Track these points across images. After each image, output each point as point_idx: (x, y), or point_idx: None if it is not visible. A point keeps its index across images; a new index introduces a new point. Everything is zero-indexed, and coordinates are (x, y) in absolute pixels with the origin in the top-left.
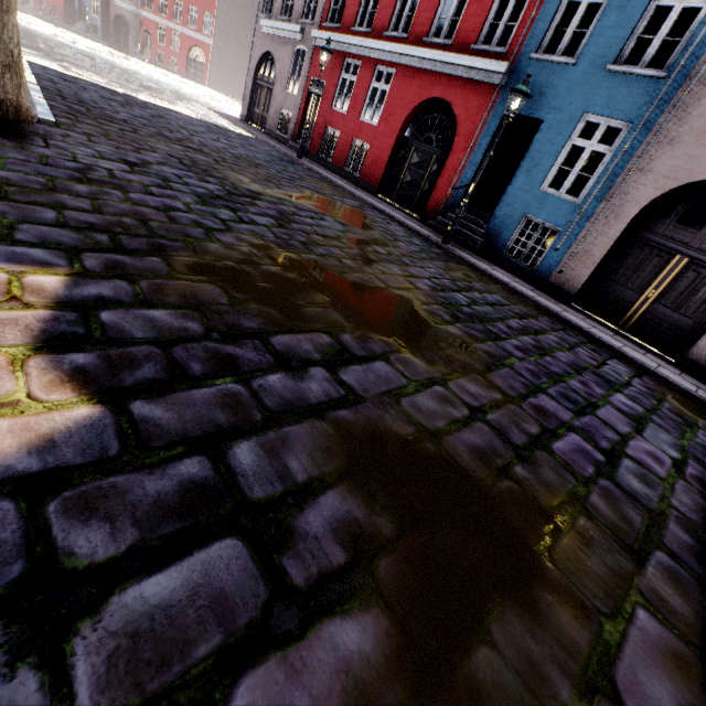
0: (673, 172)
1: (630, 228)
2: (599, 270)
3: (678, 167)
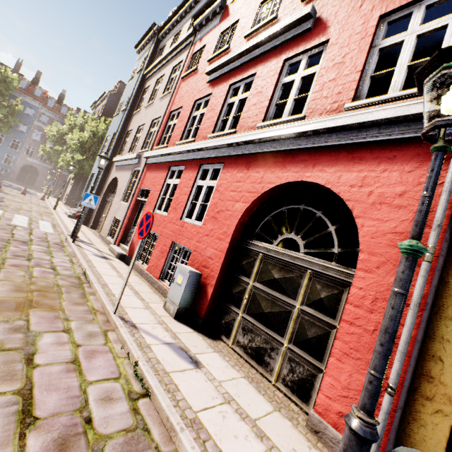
0: (24, 164)
1: (21, 170)
2: (18, 176)
3: (24, 163)
